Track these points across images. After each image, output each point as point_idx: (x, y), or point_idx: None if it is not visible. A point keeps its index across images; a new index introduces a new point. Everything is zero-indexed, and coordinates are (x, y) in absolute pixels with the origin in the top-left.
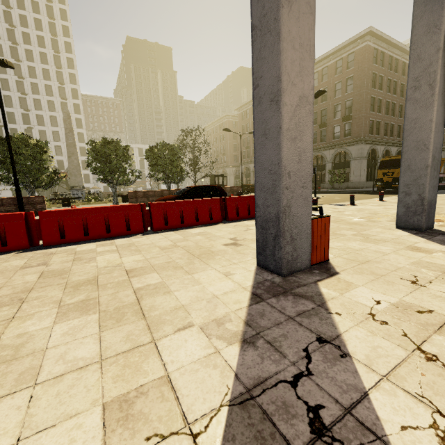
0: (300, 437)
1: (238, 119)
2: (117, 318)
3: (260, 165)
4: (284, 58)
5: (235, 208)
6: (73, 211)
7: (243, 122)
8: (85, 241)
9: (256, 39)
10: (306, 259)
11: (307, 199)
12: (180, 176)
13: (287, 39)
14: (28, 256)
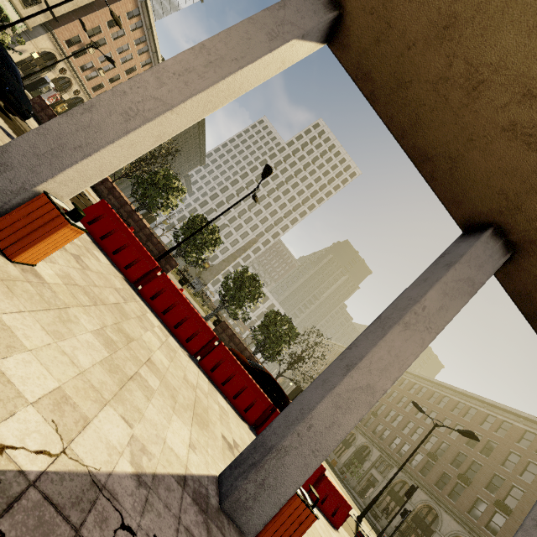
0: (89, 533)
1: None
2: (112, 369)
3: (302, 398)
4: (375, 350)
5: None
6: (178, 292)
7: None
8: (157, 315)
9: (375, 324)
10: (255, 524)
11: (308, 468)
12: (273, 355)
13: (388, 342)
14: (125, 286)
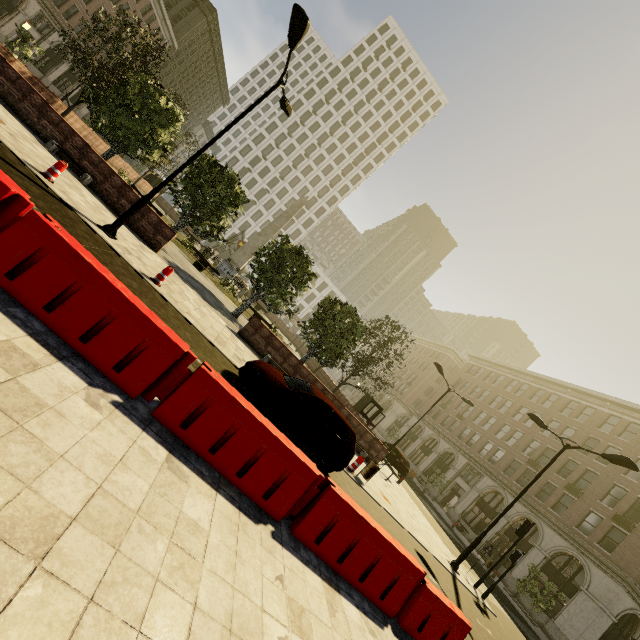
0: None
1: (462, 367)
2: None
3: None
4: None
5: (327, 522)
6: (79, 258)
7: (465, 376)
8: (29, 314)
9: None
10: None
11: None
12: (332, 359)
13: None
14: None
